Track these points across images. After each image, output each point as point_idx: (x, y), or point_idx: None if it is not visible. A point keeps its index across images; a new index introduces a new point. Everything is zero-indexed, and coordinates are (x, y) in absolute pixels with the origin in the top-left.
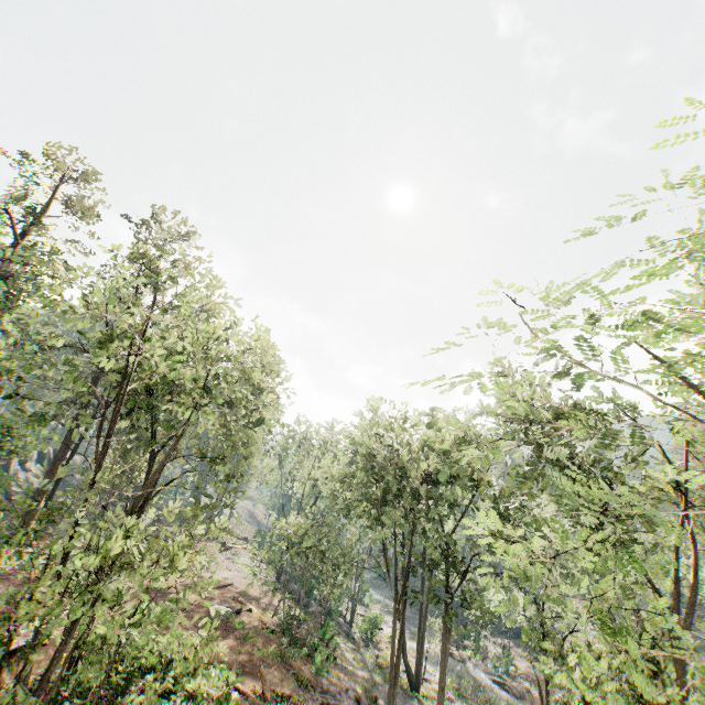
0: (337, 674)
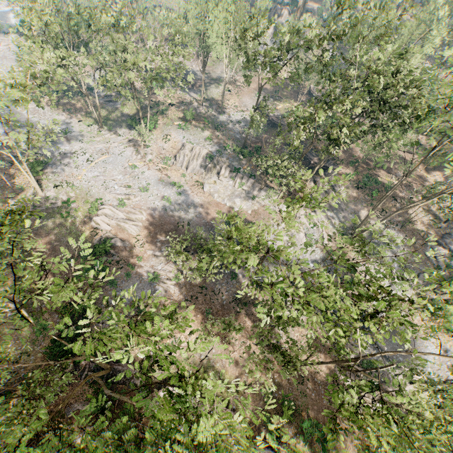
0: (351, 189)
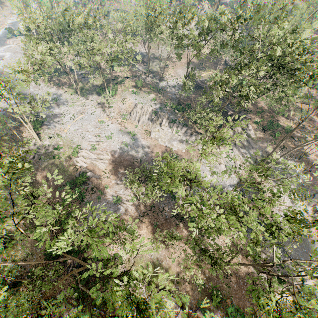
0: (258, 132)
